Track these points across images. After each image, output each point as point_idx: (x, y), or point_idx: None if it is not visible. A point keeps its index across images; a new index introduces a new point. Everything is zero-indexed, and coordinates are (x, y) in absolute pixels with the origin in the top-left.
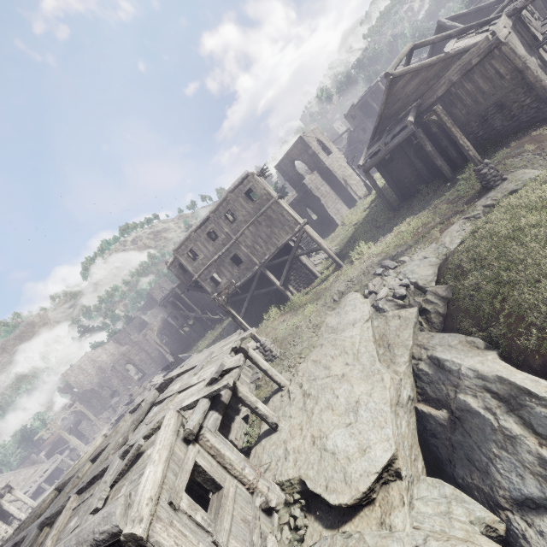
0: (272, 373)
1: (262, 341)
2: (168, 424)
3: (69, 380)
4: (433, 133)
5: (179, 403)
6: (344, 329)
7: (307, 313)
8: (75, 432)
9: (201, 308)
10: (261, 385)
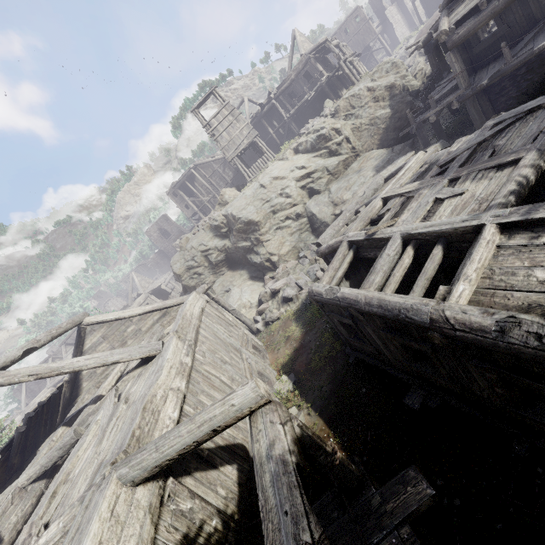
0: None
1: None
2: None
3: None
4: None
5: None
6: None
7: None
8: None
9: None
10: None
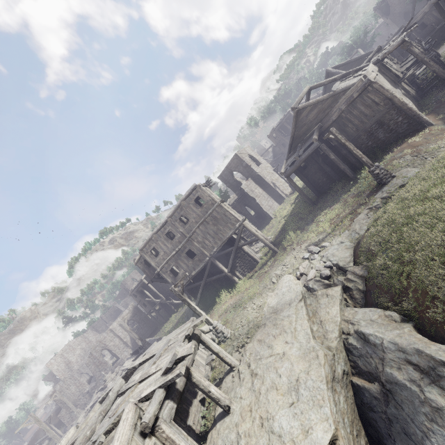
0: (223, 354)
1: (214, 324)
2: (126, 418)
3: (52, 369)
4: (334, 146)
5: (139, 394)
6: (282, 309)
7: (251, 295)
8: (55, 420)
9: (165, 294)
10: (215, 366)
